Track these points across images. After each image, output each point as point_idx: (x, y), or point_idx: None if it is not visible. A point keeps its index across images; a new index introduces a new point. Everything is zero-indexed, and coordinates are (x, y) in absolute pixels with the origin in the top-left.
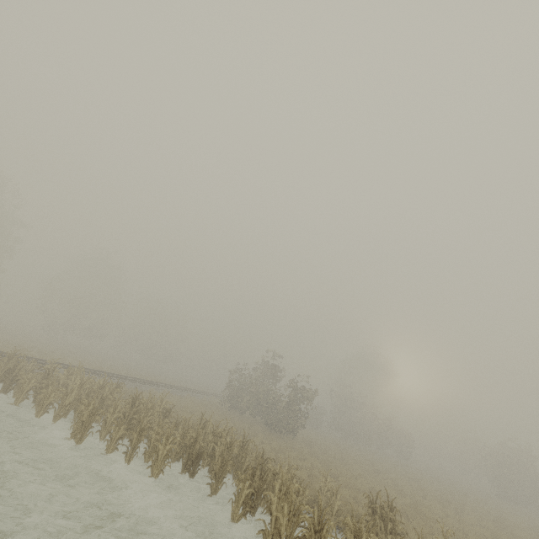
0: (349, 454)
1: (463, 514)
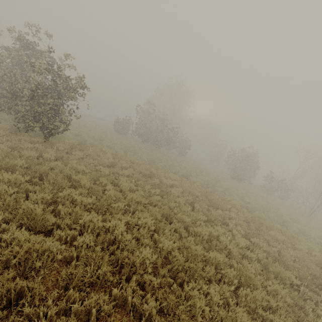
0: (132, 156)
1: (228, 219)
